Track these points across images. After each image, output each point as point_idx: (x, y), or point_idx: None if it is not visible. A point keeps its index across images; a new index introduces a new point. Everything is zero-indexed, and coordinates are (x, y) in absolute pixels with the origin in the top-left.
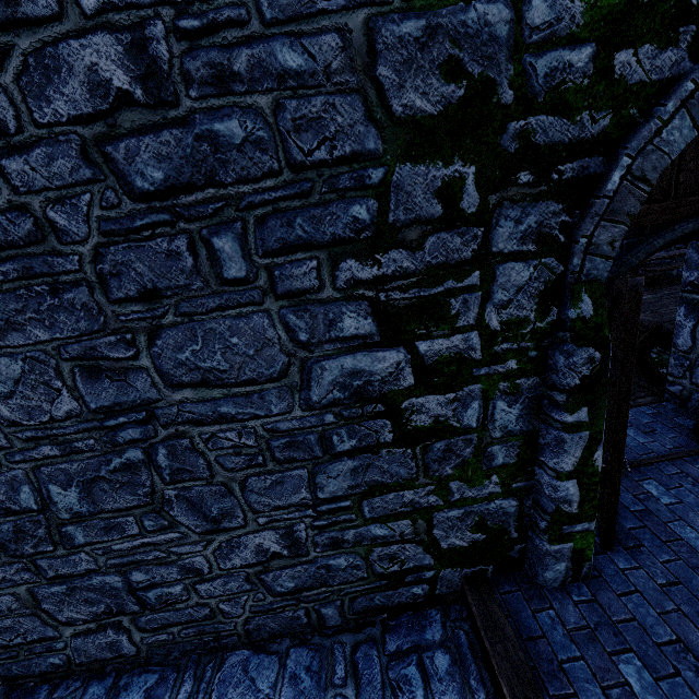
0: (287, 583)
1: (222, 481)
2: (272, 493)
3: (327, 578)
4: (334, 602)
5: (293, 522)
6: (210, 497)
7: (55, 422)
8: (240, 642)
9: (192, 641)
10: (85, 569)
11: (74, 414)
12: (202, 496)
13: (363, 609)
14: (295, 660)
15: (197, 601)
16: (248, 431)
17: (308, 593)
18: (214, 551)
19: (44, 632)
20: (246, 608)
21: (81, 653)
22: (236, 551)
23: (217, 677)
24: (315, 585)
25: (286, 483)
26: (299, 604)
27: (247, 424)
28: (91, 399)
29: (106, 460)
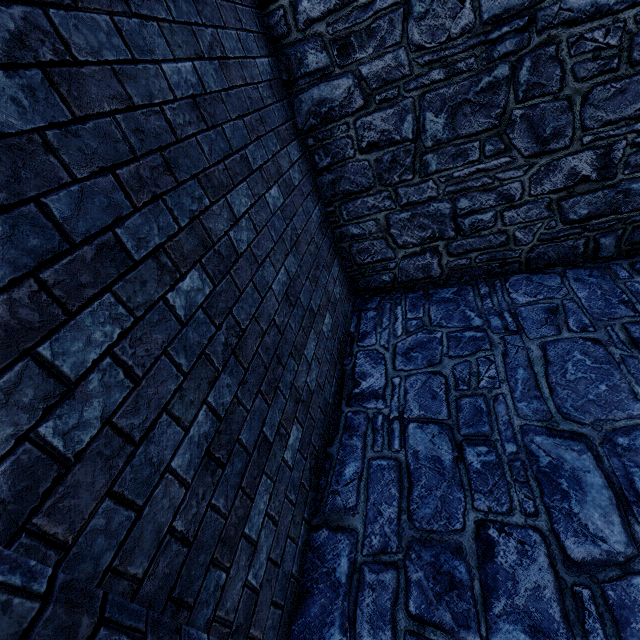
0: (581, 211)
1: (567, 95)
2: (609, 105)
3: (620, 205)
4: (616, 231)
5: (615, 140)
6: (549, 115)
7: (449, 41)
8: (518, 270)
9: (482, 267)
10: (428, 197)
11: (467, 30)
12: (543, 115)
13: (639, 240)
14: (573, 274)
15: (499, 228)
16: (616, 27)
17: (596, 221)
18: (531, 176)
19: (385, 254)
20: (535, 237)
21: (403, 273)
22: (550, 175)
23: (507, 285)
24: (605, 213)
25: (629, 91)
26: (583, 233)
27: (619, 17)
28: (486, 8)
29: (477, 80)
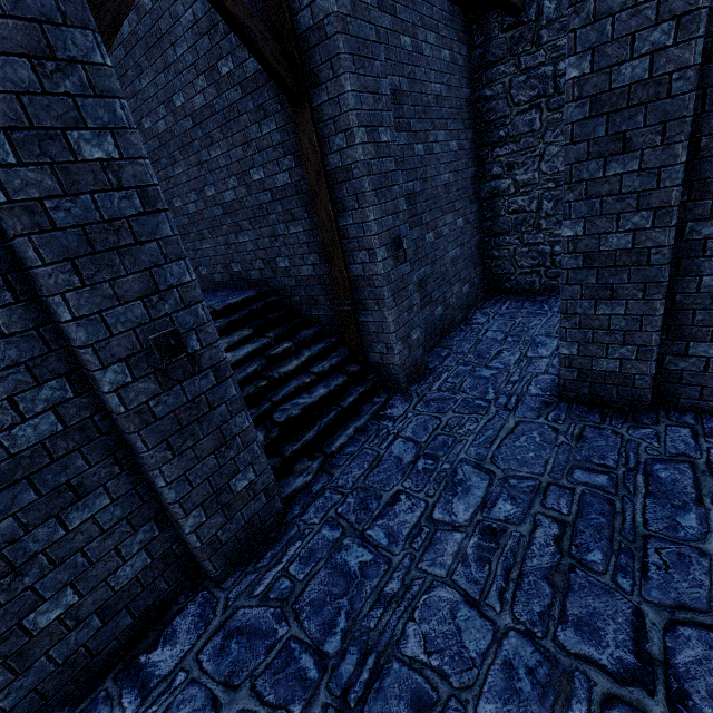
0: None
1: None
2: None
3: None
4: None
5: None
6: None
7: (558, 173)
8: None
9: None
10: (538, 242)
11: None
12: None
13: None
14: None
15: None
16: None
17: None
18: None
19: (510, 270)
20: None
21: (518, 284)
22: None
23: None
24: None
25: None
26: None
27: None
28: None
29: None
